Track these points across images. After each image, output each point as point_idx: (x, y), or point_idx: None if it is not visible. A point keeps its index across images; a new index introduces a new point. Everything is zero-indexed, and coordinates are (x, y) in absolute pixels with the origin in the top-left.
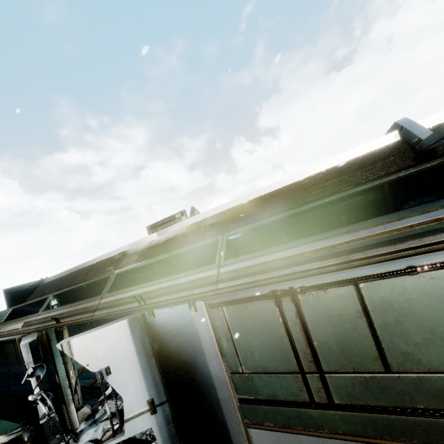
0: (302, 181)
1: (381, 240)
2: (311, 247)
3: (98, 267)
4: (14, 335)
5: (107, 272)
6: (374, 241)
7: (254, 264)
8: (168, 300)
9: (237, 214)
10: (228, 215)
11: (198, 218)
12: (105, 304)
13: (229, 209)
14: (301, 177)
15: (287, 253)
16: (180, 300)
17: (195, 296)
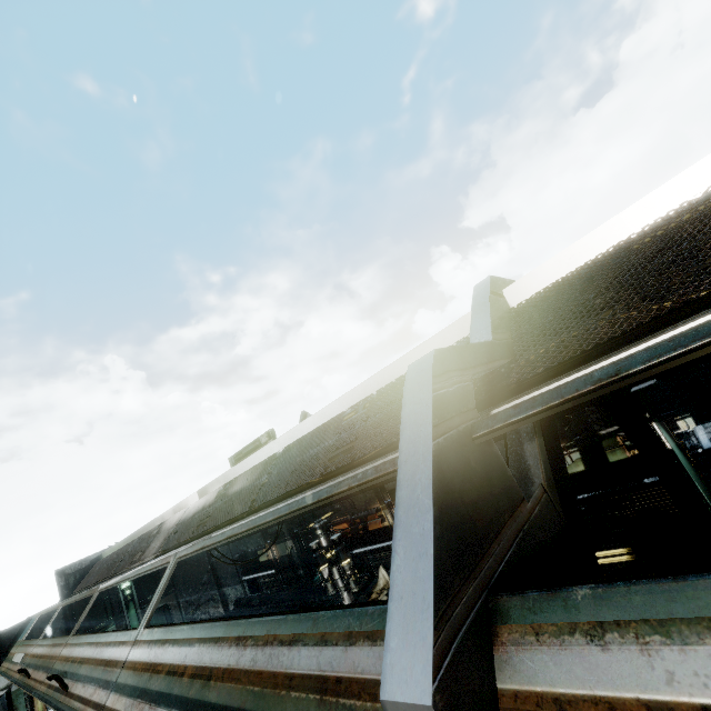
0: (349, 412)
1: (248, 702)
2: (197, 657)
3: (134, 548)
4: (7, 678)
5: (131, 564)
6: (243, 697)
7: (149, 663)
8: (77, 697)
9: (261, 478)
10: (255, 476)
11: (238, 470)
12: (59, 661)
13: (263, 460)
14: (355, 399)
15: (178, 656)
16: (79, 709)
17: (89, 710)
